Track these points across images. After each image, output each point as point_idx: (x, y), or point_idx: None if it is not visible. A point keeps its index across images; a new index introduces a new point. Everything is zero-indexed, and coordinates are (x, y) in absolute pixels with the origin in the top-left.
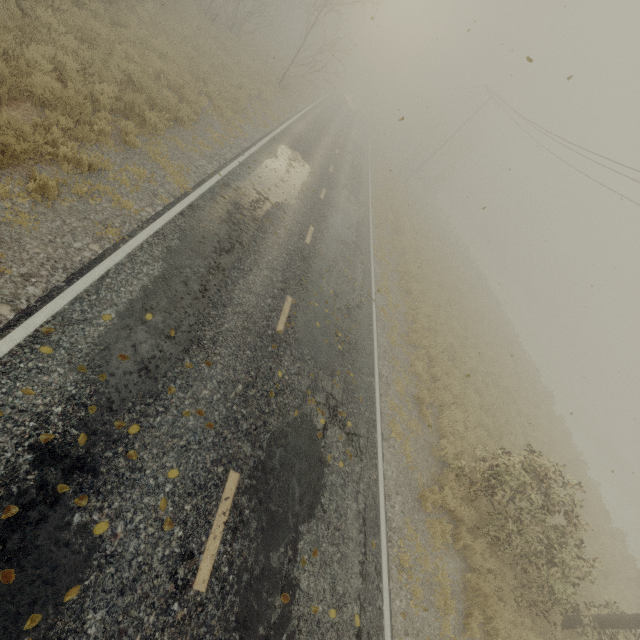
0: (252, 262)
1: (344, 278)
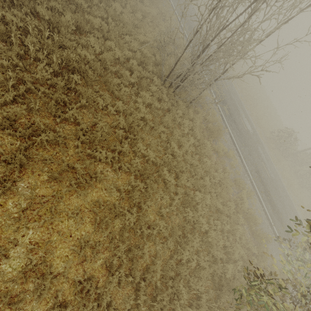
0: (233, 113)
1: (235, 95)
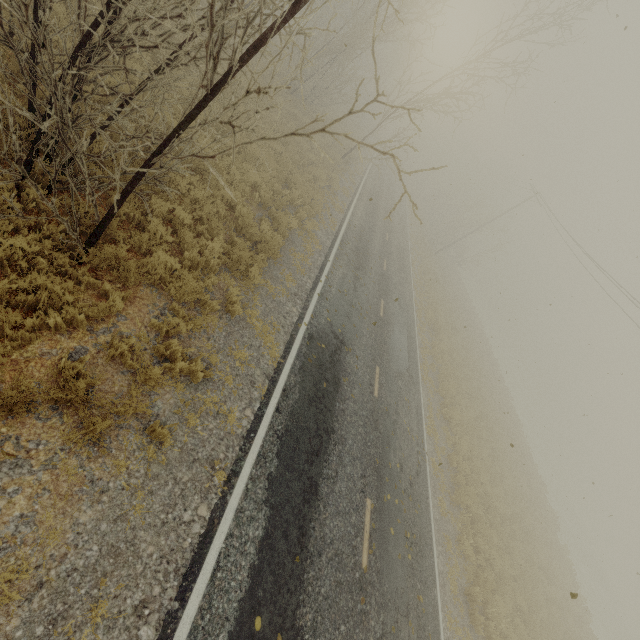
0: (337, 458)
1: (405, 434)
